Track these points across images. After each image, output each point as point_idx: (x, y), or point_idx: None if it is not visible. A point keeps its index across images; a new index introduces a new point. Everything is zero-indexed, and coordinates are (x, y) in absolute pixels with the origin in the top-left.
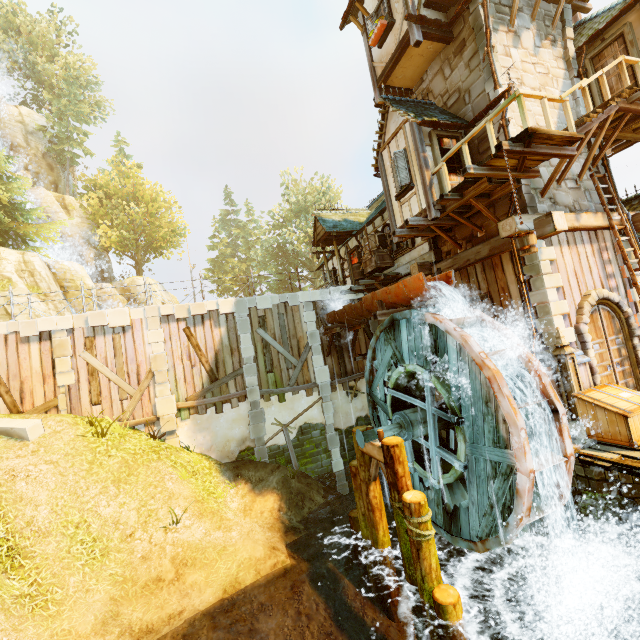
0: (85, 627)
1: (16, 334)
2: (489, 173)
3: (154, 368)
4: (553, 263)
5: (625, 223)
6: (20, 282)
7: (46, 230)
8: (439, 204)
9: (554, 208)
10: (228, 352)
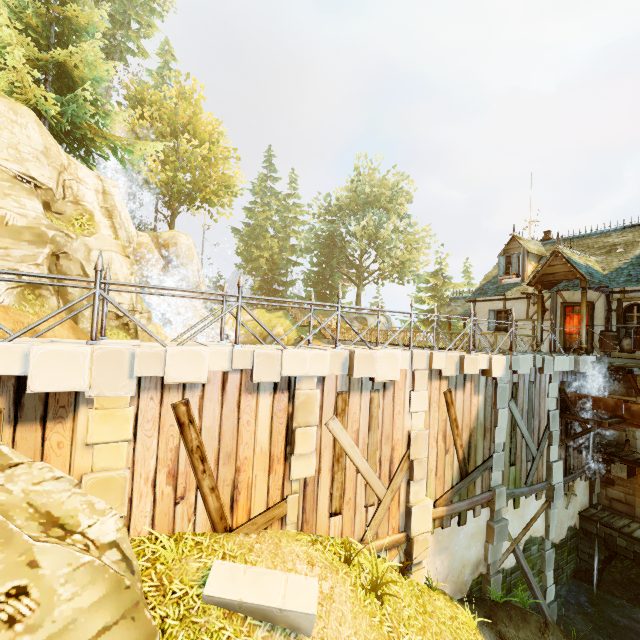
0: None
1: (240, 373)
2: None
3: (412, 454)
4: None
5: None
6: (104, 225)
7: (136, 151)
8: None
9: None
10: (481, 433)
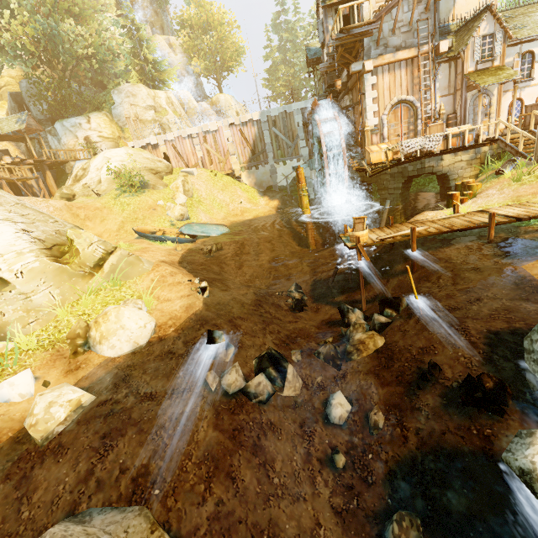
0: (219, 218)
1: (181, 136)
2: (340, 43)
3: (229, 149)
4: (375, 85)
5: (429, 52)
6: (170, 110)
7: (171, 75)
8: (332, 55)
9: (385, 50)
10: (259, 141)
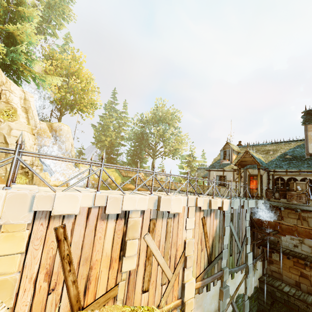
0: None
1: (98, 208)
2: None
3: (186, 253)
4: None
5: None
6: (22, 116)
7: (47, 80)
8: None
9: None
10: (217, 239)
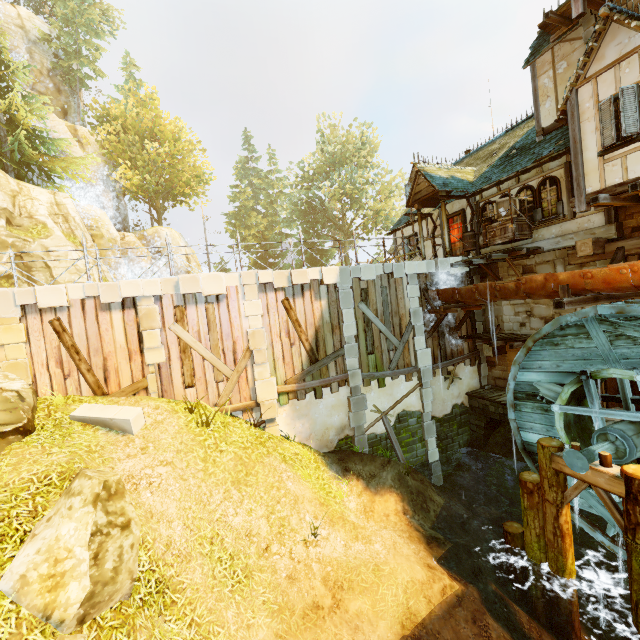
0: None
1: (94, 299)
2: None
3: (252, 346)
4: None
5: None
6: (56, 229)
7: (77, 166)
8: None
9: None
10: (329, 329)
